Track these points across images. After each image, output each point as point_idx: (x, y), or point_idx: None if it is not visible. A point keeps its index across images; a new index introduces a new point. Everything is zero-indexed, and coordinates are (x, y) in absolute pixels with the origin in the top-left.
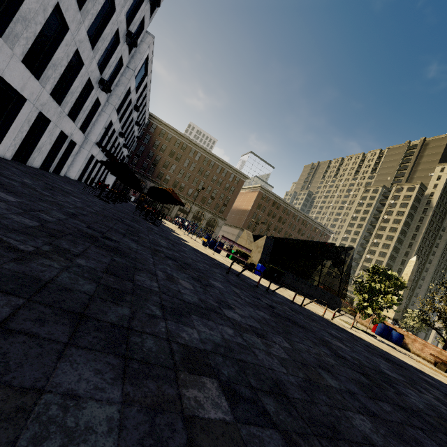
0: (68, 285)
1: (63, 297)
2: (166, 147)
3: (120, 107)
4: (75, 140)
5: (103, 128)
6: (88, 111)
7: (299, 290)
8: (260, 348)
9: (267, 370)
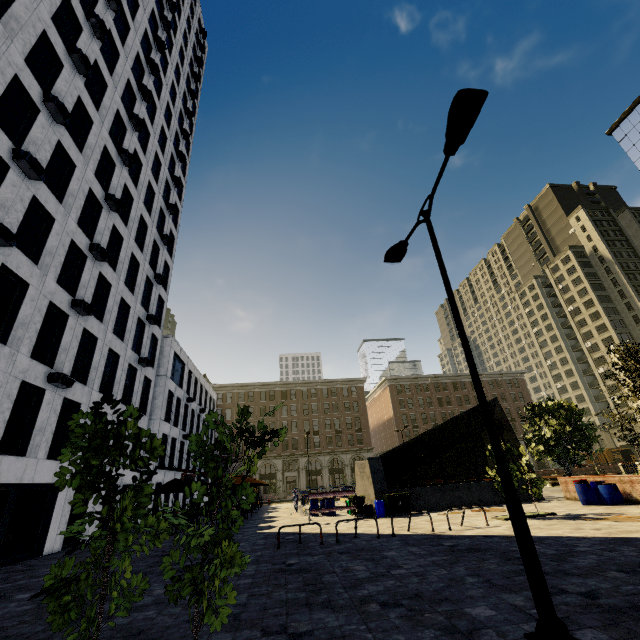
0: (26, 632)
1: (17, 638)
2: (253, 409)
3: (169, 414)
4: (128, 482)
5: None
6: (131, 445)
7: (457, 502)
8: (171, 613)
9: (149, 625)
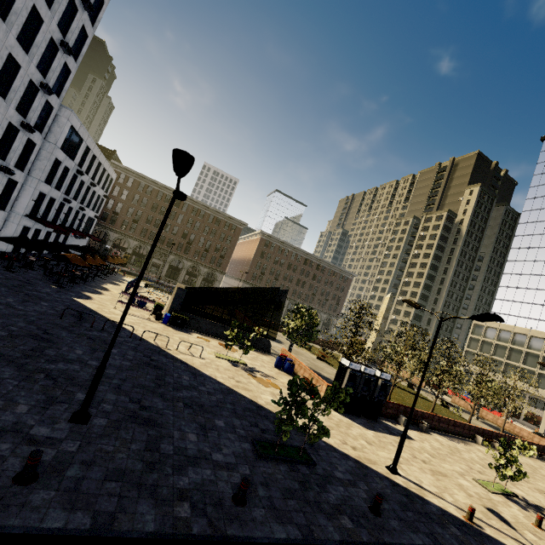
0: None
1: None
2: (147, 201)
3: (52, 178)
4: None
5: (31, 201)
6: (0, 192)
7: (219, 334)
8: None
9: None
